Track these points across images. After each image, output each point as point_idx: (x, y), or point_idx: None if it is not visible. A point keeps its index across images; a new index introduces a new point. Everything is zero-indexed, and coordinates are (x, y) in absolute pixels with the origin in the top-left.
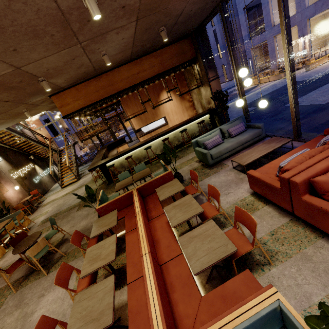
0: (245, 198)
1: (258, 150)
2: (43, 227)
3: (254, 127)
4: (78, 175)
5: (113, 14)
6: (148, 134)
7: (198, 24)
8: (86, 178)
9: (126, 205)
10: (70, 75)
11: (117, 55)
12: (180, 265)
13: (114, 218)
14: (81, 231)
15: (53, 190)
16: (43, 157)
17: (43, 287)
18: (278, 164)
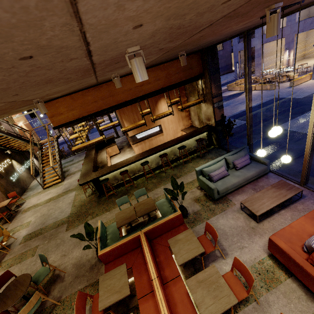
0: (263, 261)
1: (268, 196)
2: (27, 249)
3: (259, 161)
4: (62, 175)
5: (146, 54)
6: (141, 142)
7: (213, 44)
8: (71, 179)
9: (131, 249)
10: (69, 90)
11: (126, 72)
12: None
13: (124, 280)
14: (75, 266)
15: (33, 190)
16: (21, 149)
17: None
18: (301, 230)
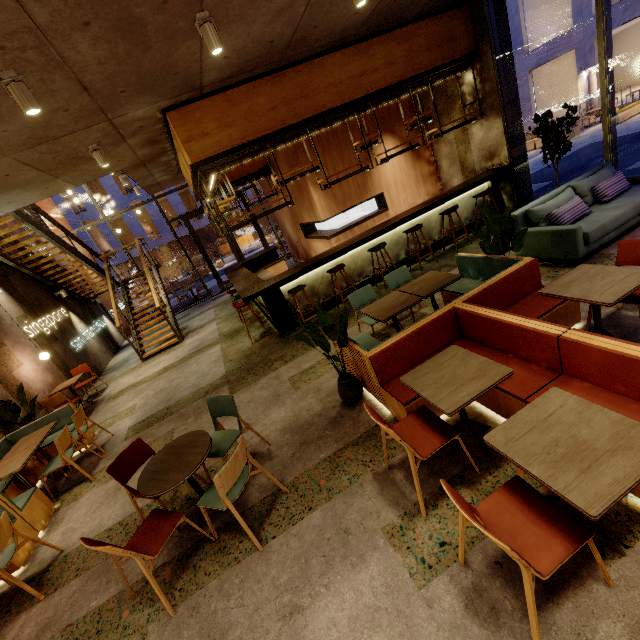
0: None
1: None
2: (147, 440)
3: None
4: (179, 331)
5: None
6: (347, 232)
7: None
8: (200, 335)
9: (436, 347)
10: (244, 40)
11: (353, 4)
12: None
13: (477, 360)
14: (289, 430)
15: (119, 369)
16: (84, 296)
17: (278, 585)
18: None
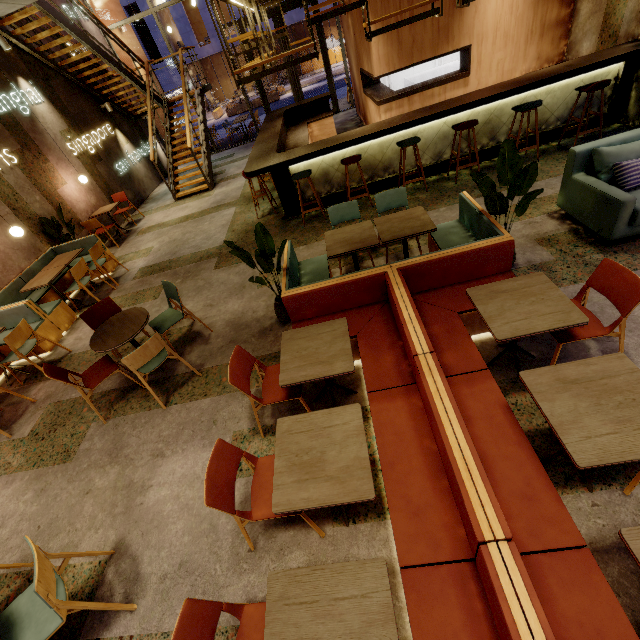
0: None
1: None
2: (145, 287)
3: None
4: (211, 177)
5: None
6: (403, 99)
7: None
8: (228, 187)
9: (356, 304)
10: None
11: None
12: (588, 591)
13: (342, 345)
14: (231, 324)
15: (157, 201)
16: (132, 111)
17: (161, 435)
18: None
